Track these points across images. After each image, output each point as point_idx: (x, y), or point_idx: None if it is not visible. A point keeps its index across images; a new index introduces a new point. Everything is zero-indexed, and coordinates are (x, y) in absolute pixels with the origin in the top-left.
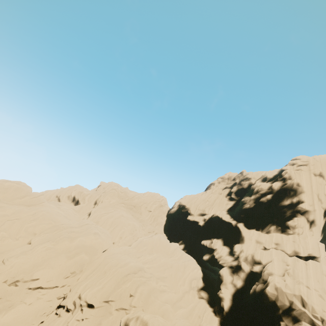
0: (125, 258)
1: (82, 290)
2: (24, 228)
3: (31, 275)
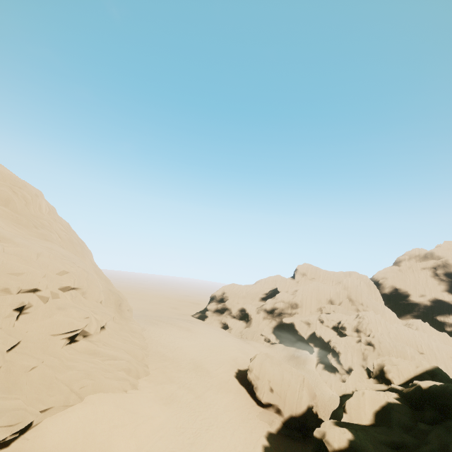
0: (445, 346)
1: None
2: (411, 346)
3: (448, 370)
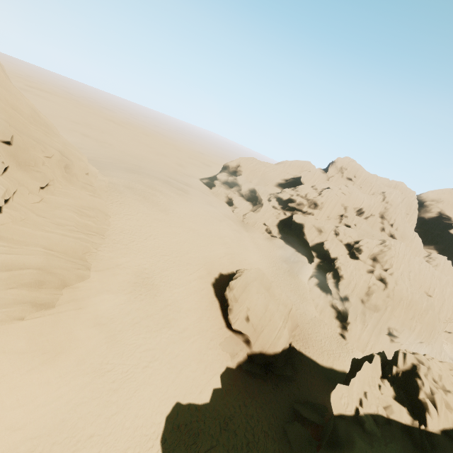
0: None
1: (450, 315)
2: (424, 287)
3: (446, 317)
